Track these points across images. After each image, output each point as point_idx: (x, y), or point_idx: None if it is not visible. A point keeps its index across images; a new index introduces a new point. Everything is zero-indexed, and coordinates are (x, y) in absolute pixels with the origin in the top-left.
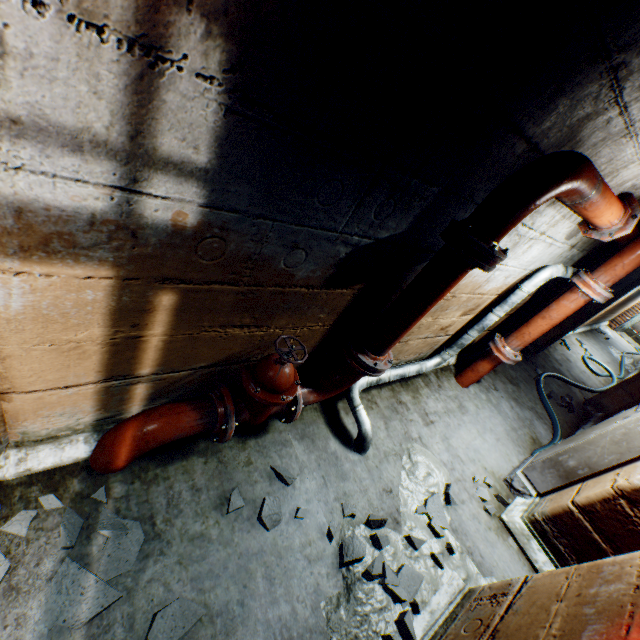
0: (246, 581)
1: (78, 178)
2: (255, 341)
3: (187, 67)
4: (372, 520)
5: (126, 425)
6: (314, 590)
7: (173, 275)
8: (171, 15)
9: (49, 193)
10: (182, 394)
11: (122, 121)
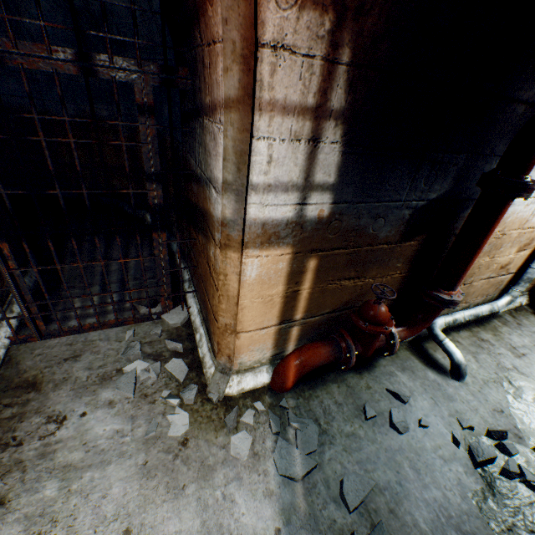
0: (397, 468)
1: (284, 204)
2: (357, 290)
3: (327, 142)
4: (491, 431)
5: (288, 357)
6: (457, 483)
7: (316, 247)
8: (323, 125)
9: (274, 214)
10: (315, 336)
11: (302, 173)
